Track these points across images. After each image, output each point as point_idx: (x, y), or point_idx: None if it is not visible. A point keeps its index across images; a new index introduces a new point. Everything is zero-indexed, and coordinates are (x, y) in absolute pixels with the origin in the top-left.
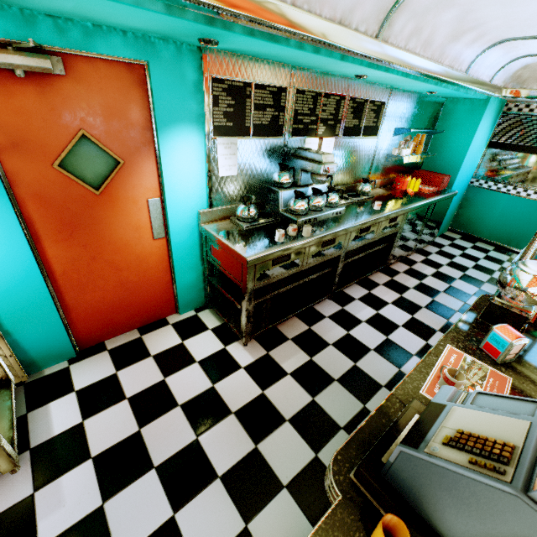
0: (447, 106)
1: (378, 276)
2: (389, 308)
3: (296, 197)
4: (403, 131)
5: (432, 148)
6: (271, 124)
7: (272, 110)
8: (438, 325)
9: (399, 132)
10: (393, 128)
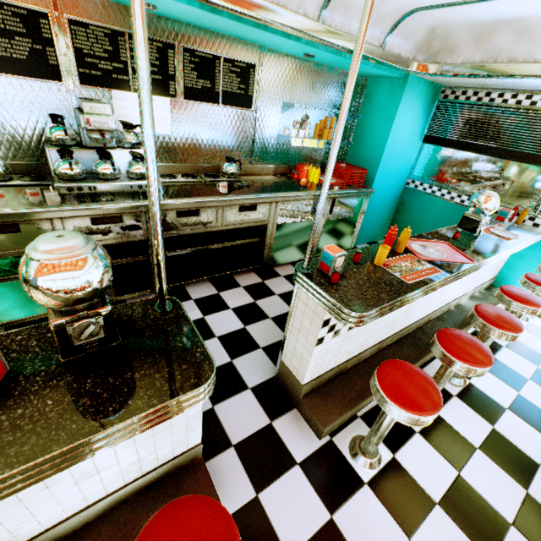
0: (369, 87)
1: (248, 277)
2: (224, 314)
3: (60, 156)
4: (289, 106)
5: (355, 137)
6: (33, 61)
7: (28, 40)
8: (267, 342)
9: (286, 108)
10: (280, 103)
